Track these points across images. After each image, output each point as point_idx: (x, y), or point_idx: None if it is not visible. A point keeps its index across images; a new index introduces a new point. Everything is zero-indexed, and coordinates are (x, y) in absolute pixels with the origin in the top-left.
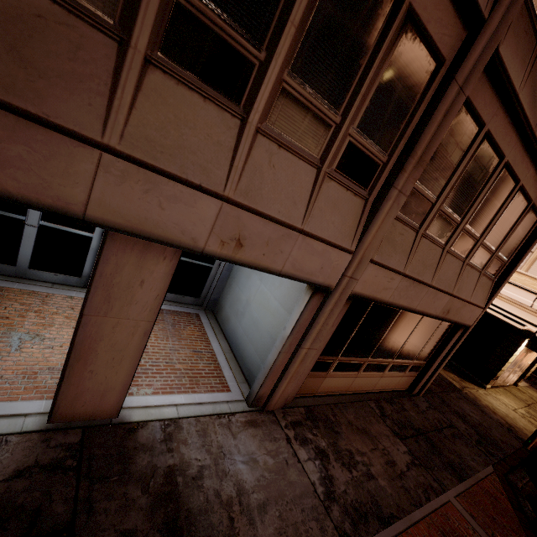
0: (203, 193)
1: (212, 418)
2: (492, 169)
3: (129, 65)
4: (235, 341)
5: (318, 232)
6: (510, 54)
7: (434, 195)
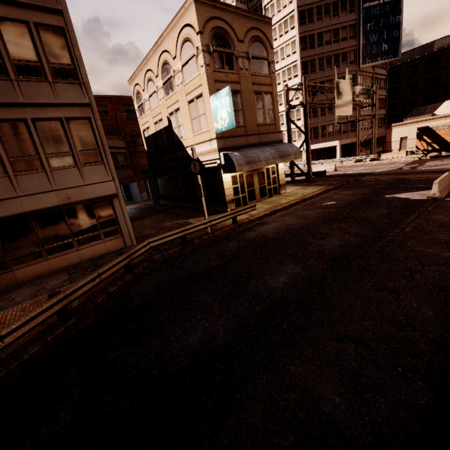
0: None
1: None
2: None
3: None
4: None
5: None
6: None
7: None
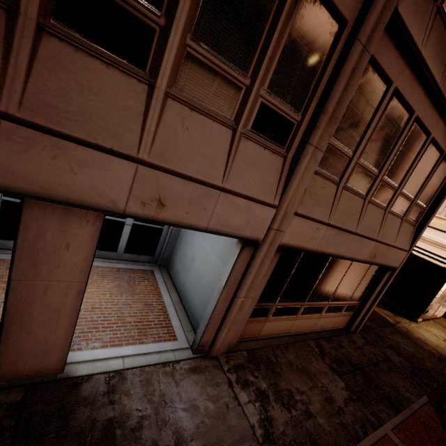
0: (116, 156)
1: (157, 367)
2: (403, 124)
3: (21, 32)
4: (184, 293)
5: (239, 189)
6: (409, 14)
7: (350, 150)
